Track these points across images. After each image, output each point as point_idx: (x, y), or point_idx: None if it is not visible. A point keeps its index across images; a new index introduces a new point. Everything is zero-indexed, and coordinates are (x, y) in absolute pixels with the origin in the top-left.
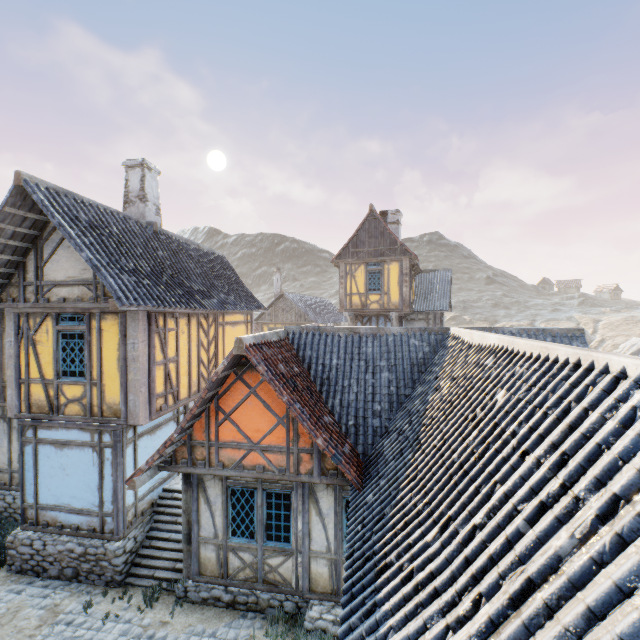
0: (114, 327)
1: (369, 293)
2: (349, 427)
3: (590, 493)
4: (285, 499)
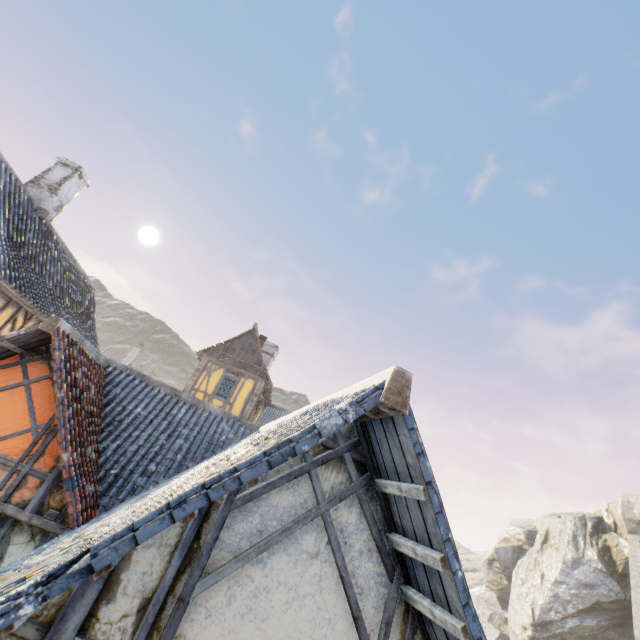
0: None
1: (215, 396)
2: (109, 475)
3: None
4: None
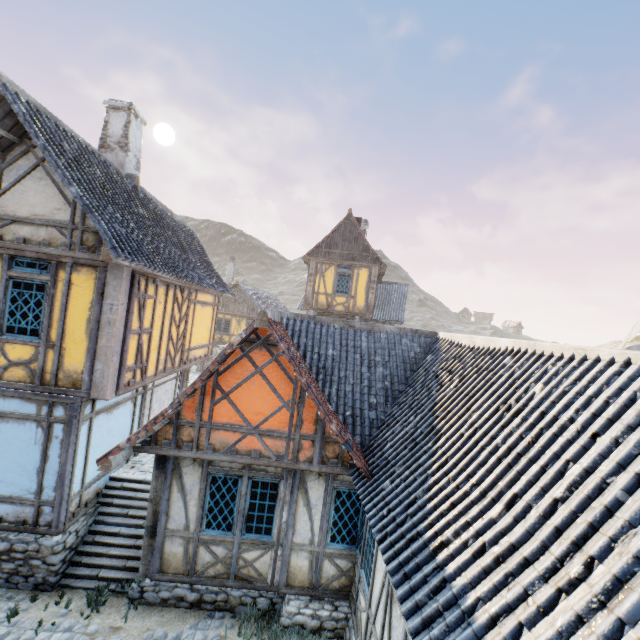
0: (88, 282)
1: (336, 294)
2: (346, 417)
3: None
4: (272, 489)
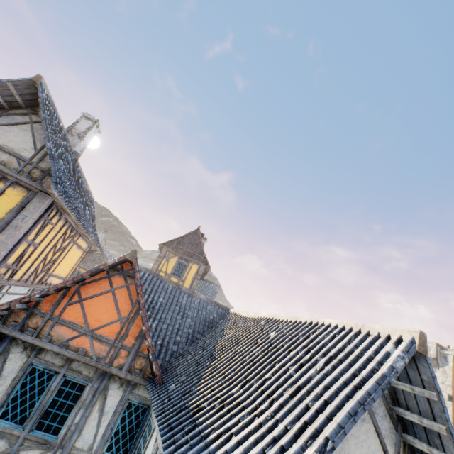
0: (17, 197)
1: (172, 275)
2: (157, 345)
3: (321, 358)
4: (78, 390)
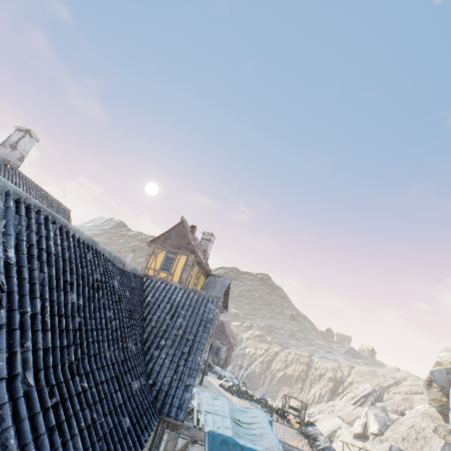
0: None
1: (161, 270)
2: None
3: None
4: None
